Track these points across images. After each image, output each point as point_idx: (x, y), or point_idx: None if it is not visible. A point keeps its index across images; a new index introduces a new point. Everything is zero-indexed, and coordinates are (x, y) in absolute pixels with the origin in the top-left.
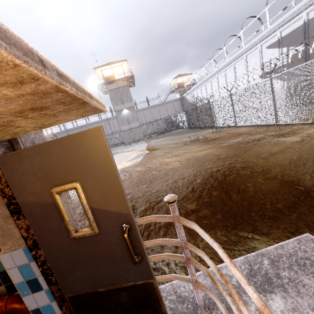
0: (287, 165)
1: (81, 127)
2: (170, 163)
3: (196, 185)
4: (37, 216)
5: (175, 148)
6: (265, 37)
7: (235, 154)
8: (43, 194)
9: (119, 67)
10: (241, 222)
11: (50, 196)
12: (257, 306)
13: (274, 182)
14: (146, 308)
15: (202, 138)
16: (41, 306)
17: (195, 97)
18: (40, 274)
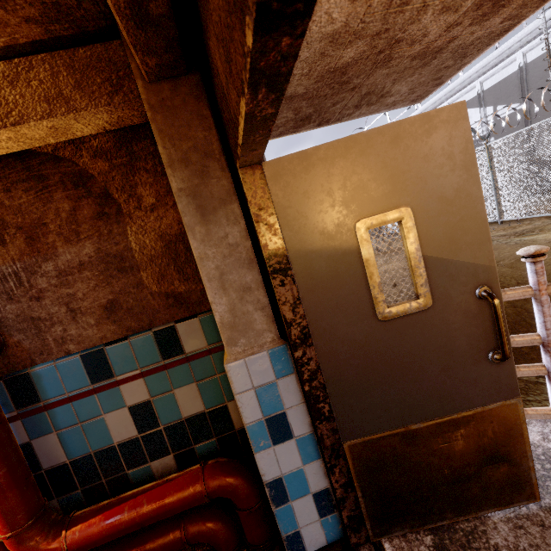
0: None
1: None
2: None
3: None
4: (319, 277)
5: None
6: (455, 91)
7: None
8: (339, 233)
9: None
10: None
11: (351, 236)
12: None
13: None
14: (498, 459)
15: None
16: (285, 473)
17: None
18: (292, 406)
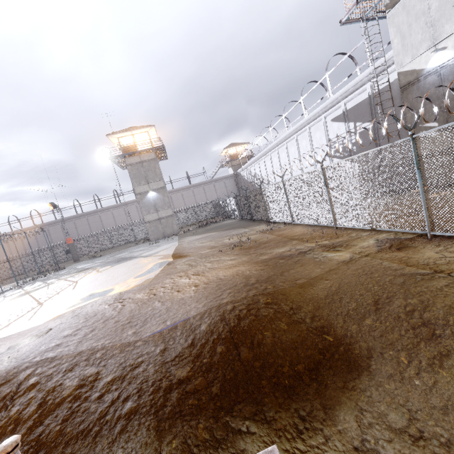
0: (322, 300)
1: (88, 215)
2: (184, 288)
3: (199, 333)
4: None
5: (205, 258)
6: (328, 108)
7: (269, 277)
8: None
9: (145, 134)
10: (244, 398)
11: None
12: None
13: (301, 328)
14: None
15: (246, 241)
16: None
17: (252, 174)
18: None
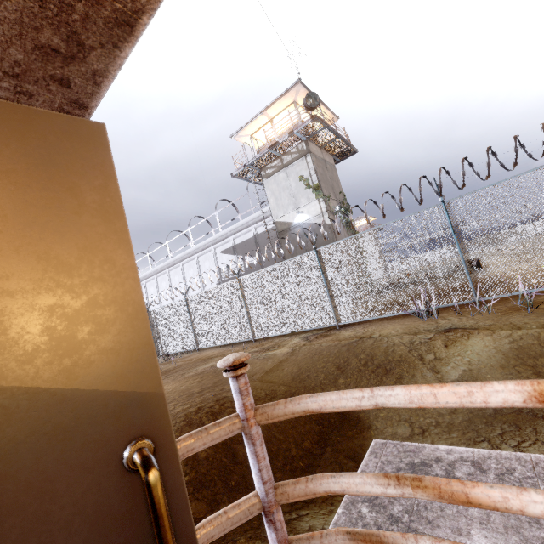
0: (291, 382)
1: None
2: None
3: None
4: None
5: None
6: (218, 240)
7: (216, 383)
8: None
9: None
10: None
11: None
12: (525, 400)
13: None
14: None
15: None
16: None
17: None
18: None
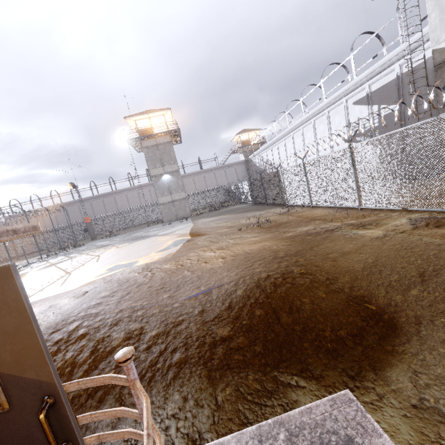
0: (359, 272)
1: (103, 196)
2: (211, 260)
3: (235, 298)
4: None
5: (225, 236)
6: (350, 90)
7: (297, 251)
8: None
9: (161, 118)
10: (288, 357)
11: None
12: None
13: (340, 297)
14: None
15: (265, 221)
16: None
17: (264, 160)
18: None
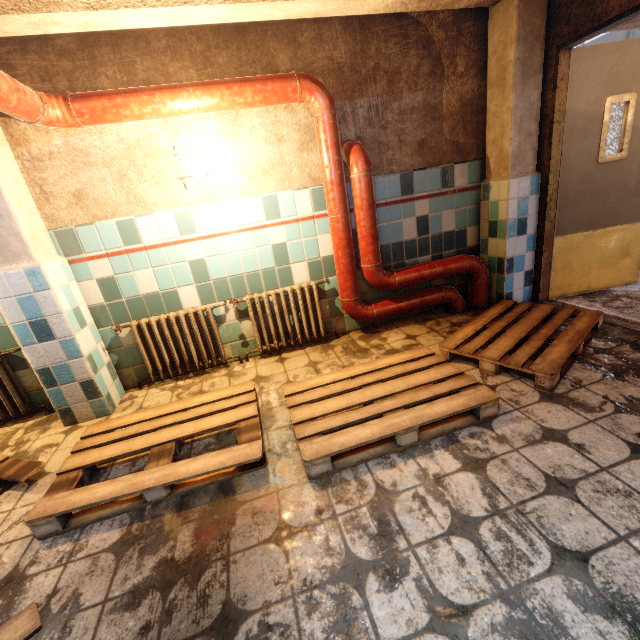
0: None
1: None
2: None
3: None
4: (576, 130)
5: None
6: None
7: None
8: (595, 103)
9: None
10: None
11: (601, 107)
12: None
13: None
14: (626, 257)
15: None
16: (516, 255)
17: None
18: (531, 214)
